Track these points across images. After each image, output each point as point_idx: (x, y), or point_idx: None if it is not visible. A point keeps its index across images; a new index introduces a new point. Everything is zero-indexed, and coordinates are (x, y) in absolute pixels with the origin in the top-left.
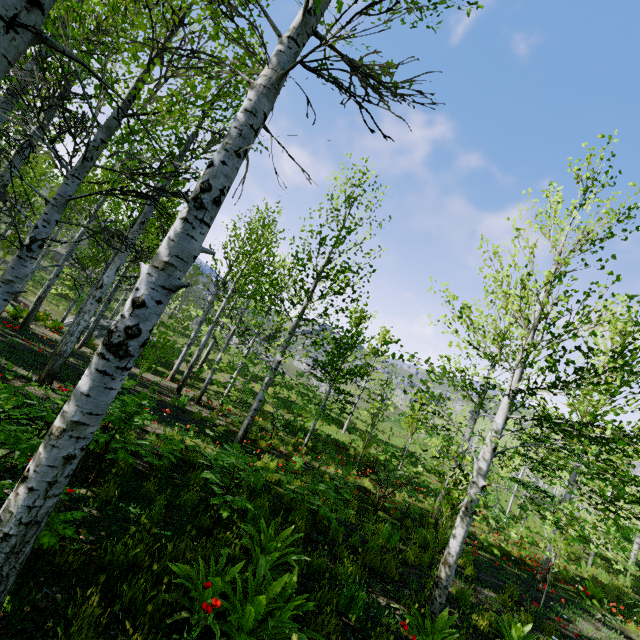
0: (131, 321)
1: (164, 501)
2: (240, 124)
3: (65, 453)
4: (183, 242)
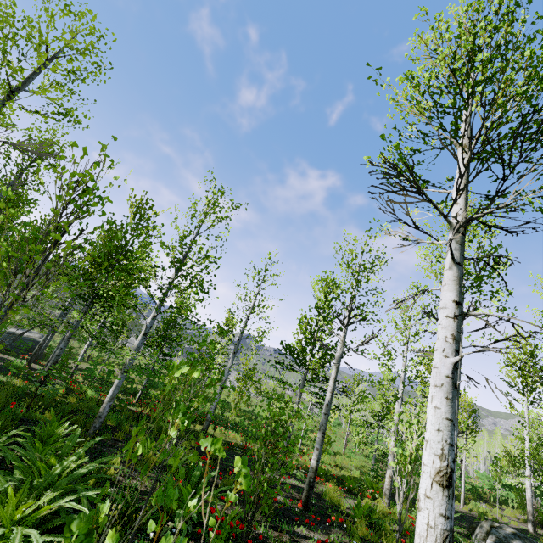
0: None
1: None
2: None
3: None
4: None
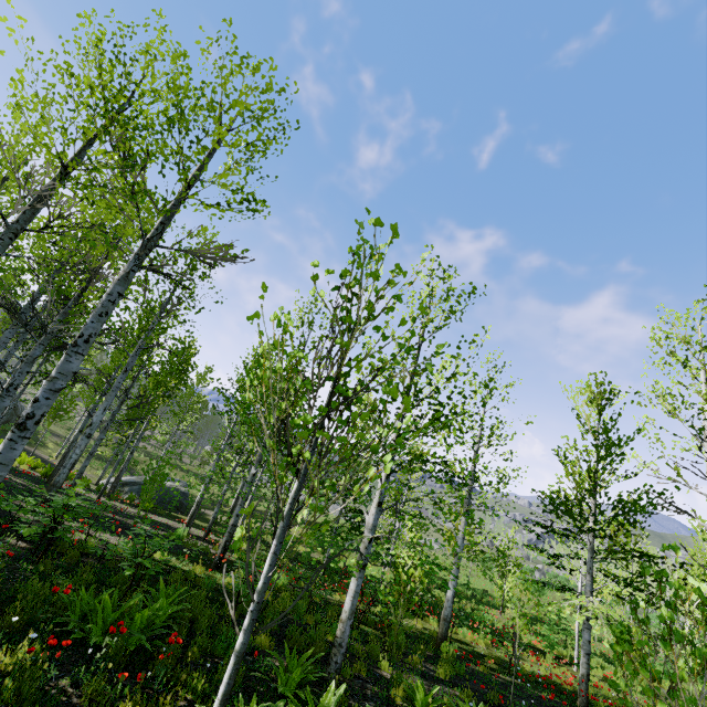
0: (30, 410)
1: (94, 577)
2: (103, 301)
3: None
4: (64, 365)
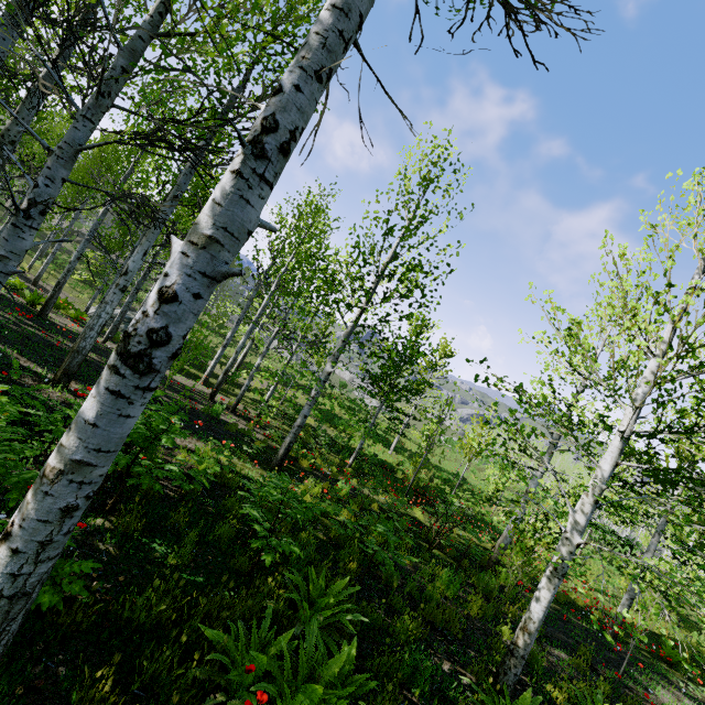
0: (157, 321)
1: (195, 536)
2: (324, 28)
3: (63, 503)
4: (234, 208)
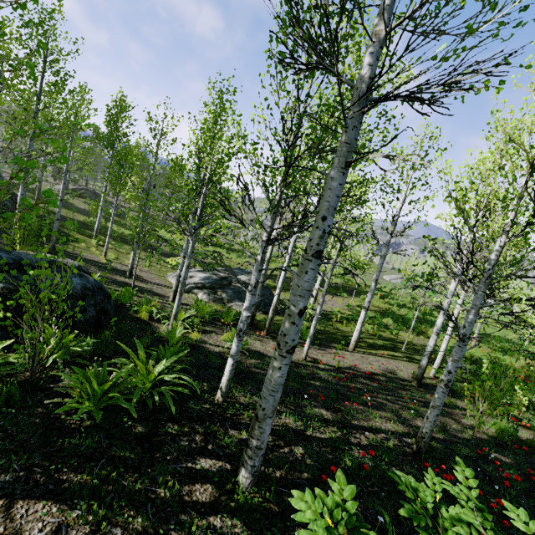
0: None
1: None
2: None
3: None
4: None
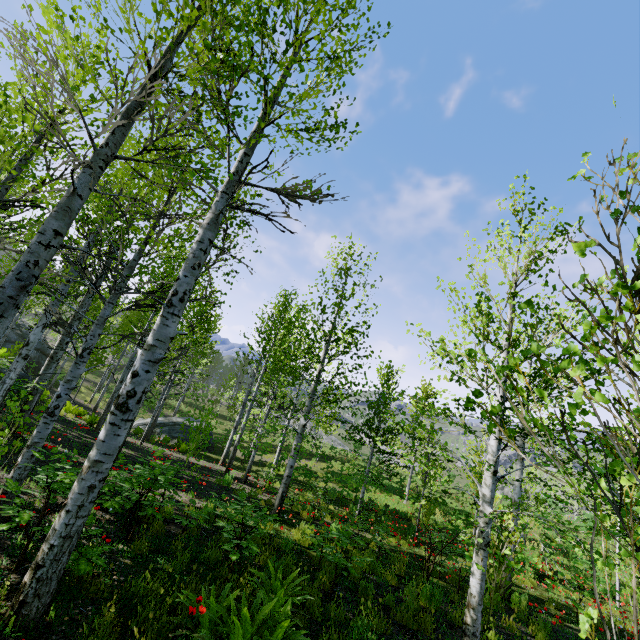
0: (130, 387)
1: (189, 555)
2: (193, 250)
3: (89, 484)
4: (161, 330)
